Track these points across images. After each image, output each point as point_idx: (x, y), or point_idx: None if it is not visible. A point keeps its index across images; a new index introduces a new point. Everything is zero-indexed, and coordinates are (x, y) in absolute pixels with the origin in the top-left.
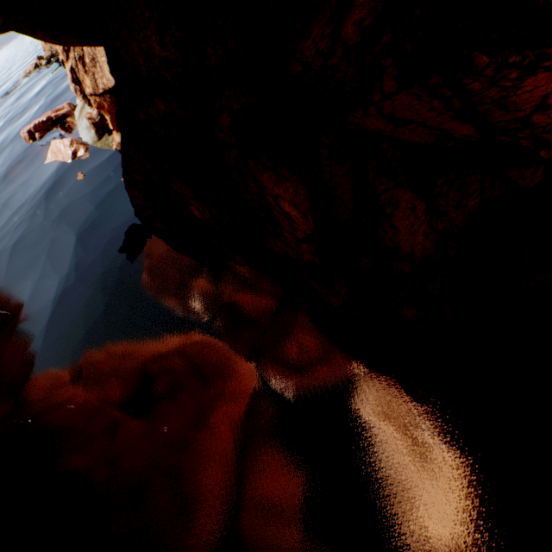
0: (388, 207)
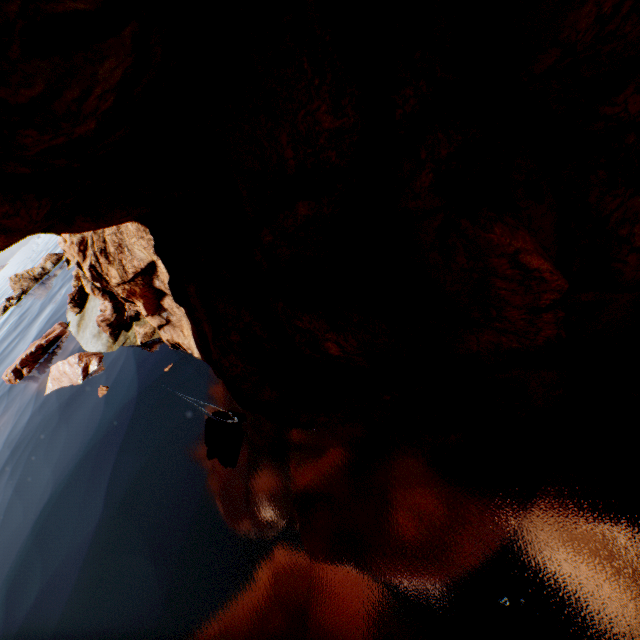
0: (621, 227)
